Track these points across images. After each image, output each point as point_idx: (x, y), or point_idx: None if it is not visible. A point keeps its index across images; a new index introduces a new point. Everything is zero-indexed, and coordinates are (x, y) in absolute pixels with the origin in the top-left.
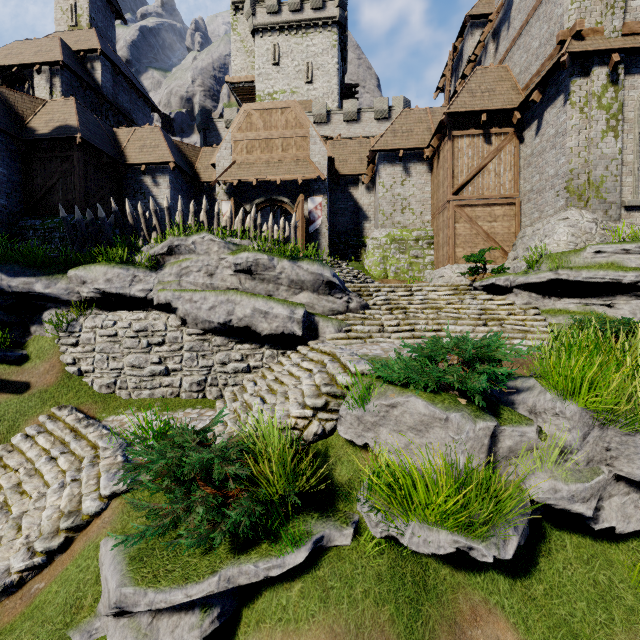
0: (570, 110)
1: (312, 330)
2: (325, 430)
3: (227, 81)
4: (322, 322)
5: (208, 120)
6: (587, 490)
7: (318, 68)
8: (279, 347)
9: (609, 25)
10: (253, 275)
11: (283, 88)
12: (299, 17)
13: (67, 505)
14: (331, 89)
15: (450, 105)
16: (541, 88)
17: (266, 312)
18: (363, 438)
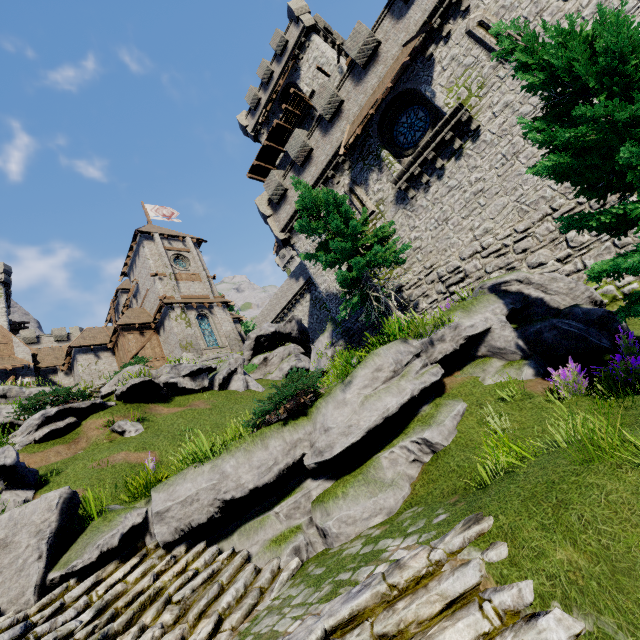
0: (172, 320)
1: None
2: None
3: None
4: None
5: None
6: (174, 376)
7: None
8: None
9: (176, 296)
10: (8, 398)
11: None
12: None
13: None
14: None
15: (118, 321)
16: (159, 314)
17: None
18: (112, 389)
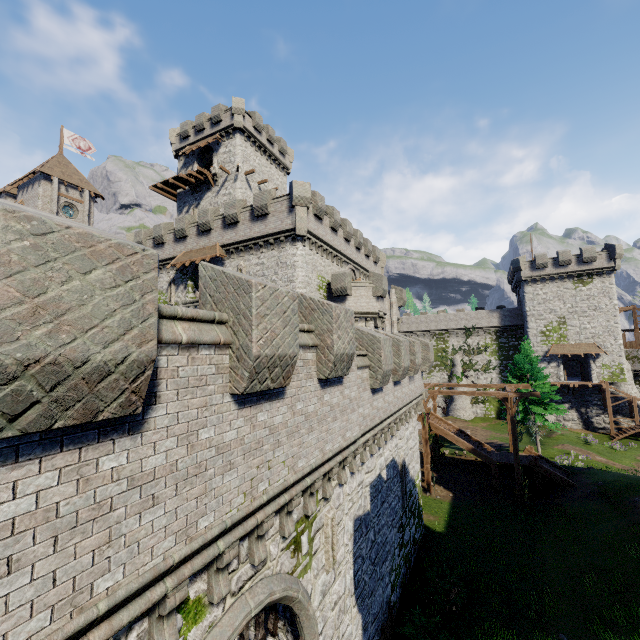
0: None
1: None
2: None
3: None
4: None
5: None
6: None
7: None
8: None
9: None
10: None
11: None
12: None
13: None
14: None
15: None
16: None
17: None
18: None
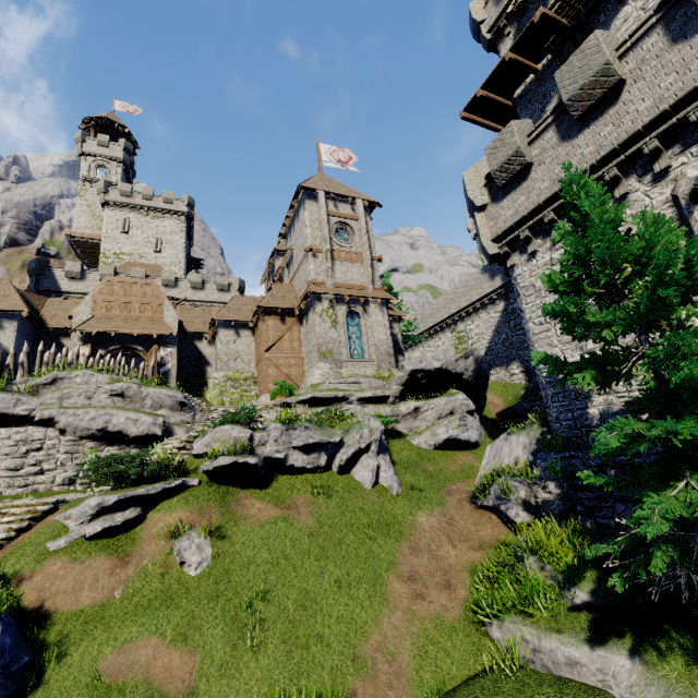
0: (316, 316)
1: (169, 433)
2: (184, 460)
3: (67, 234)
4: (176, 427)
5: (44, 267)
6: (281, 449)
7: (167, 243)
8: (142, 446)
9: (327, 282)
10: (125, 398)
11: (131, 251)
12: (151, 205)
13: (19, 516)
14: (179, 260)
15: (261, 302)
16: (305, 302)
17: (136, 420)
18: (204, 450)
